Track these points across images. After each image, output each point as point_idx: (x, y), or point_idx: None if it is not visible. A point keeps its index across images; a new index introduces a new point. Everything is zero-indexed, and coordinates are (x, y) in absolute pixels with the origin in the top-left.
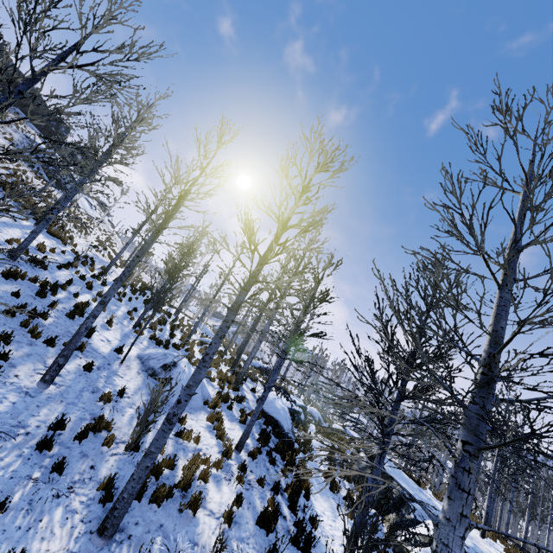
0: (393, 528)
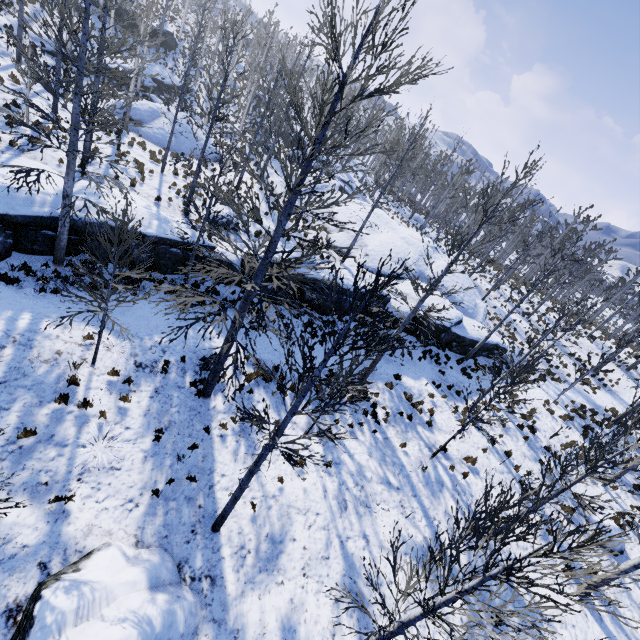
0: None
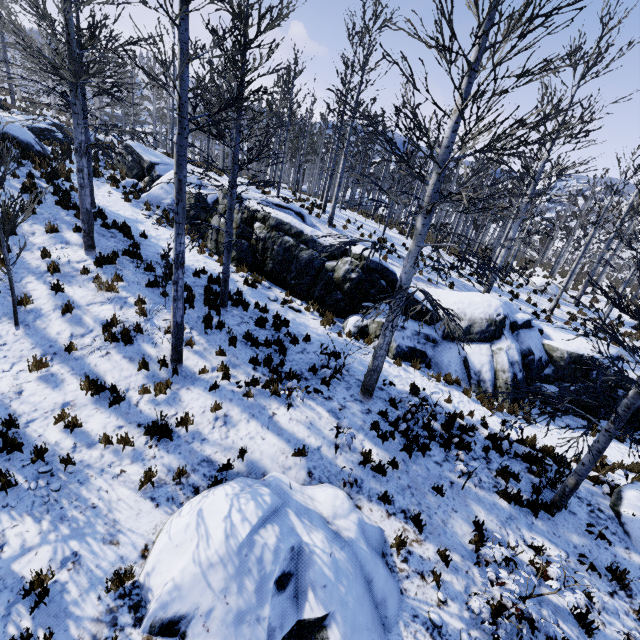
0: (149, 185)
